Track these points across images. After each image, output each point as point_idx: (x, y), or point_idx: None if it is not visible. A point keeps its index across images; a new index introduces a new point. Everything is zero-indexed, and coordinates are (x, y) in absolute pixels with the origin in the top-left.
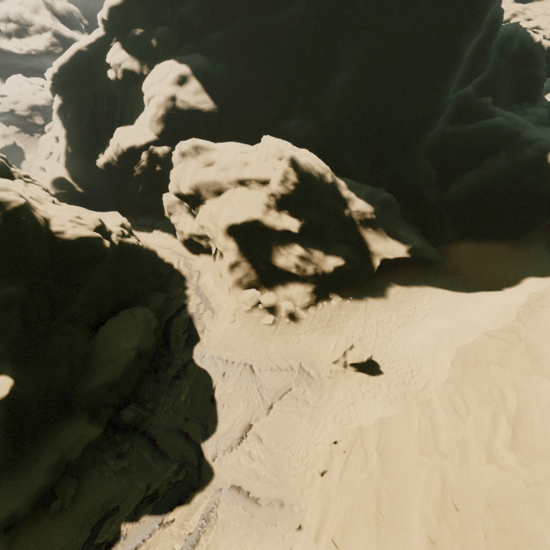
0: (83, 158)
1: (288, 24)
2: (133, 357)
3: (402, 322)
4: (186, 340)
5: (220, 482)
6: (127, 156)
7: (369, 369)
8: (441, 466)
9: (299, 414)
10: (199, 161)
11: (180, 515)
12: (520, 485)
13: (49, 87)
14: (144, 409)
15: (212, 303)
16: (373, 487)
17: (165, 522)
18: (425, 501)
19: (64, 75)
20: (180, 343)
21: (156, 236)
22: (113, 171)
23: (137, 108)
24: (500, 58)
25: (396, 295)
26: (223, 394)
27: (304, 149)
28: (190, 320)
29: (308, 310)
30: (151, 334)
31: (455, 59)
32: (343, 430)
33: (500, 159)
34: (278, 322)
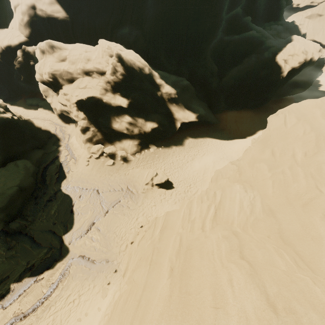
0: None
1: None
2: (15, 191)
3: (190, 159)
4: (57, 178)
5: (72, 255)
6: (7, 53)
7: (167, 186)
8: (181, 233)
9: (123, 214)
10: (55, 57)
11: (47, 275)
12: (202, 239)
13: None
14: (26, 221)
15: (75, 155)
16: (152, 247)
17: (38, 280)
18: (172, 251)
19: None
20: (53, 180)
21: (40, 112)
22: None
23: (8, 14)
24: None
25: (189, 143)
26: (78, 207)
27: (129, 50)
28: (60, 166)
29: (135, 155)
30: (30, 176)
31: None
32: (147, 220)
33: (251, 59)
34: (116, 163)
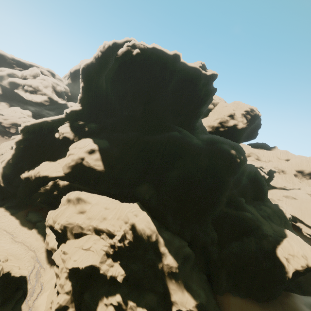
0: (16, 168)
1: (153, 141)
2: None
3: None
4: None
5: None
6: (41, 179)
7: None
8: None
9: None
10: (77, 208)
11: None
12: None
13: (20, 129)
14: None
15: None
16: None
17: None
18: None
19: (31, 127)
20: None
21: (32, 235)
22: (28, 182)
23: (62, 153)
24: (247, 180)
25: None
26: None
27: (143, 214)
28: None
29: None
30: None
31: (227, 185)
32: None
33: (251, 242)
34: None
